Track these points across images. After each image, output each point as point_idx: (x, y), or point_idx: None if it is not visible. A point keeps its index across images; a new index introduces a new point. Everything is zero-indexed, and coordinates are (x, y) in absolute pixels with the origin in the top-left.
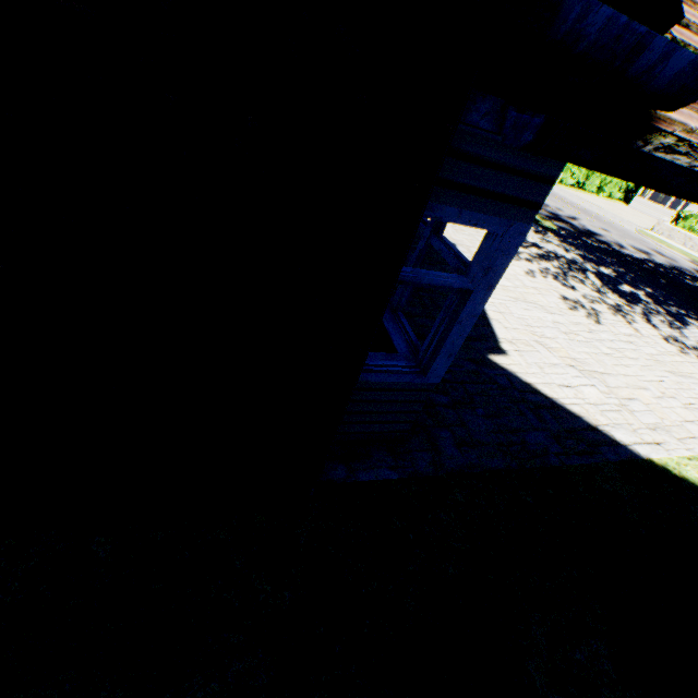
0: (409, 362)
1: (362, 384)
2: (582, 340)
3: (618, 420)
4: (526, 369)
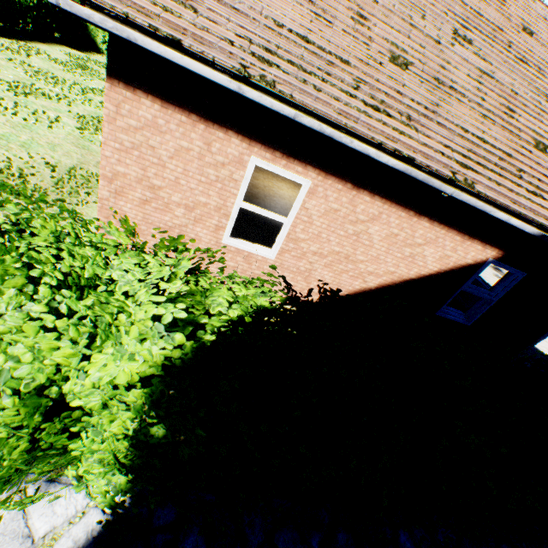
0: None
1: None
2: None
3: None
4: (540, 347)
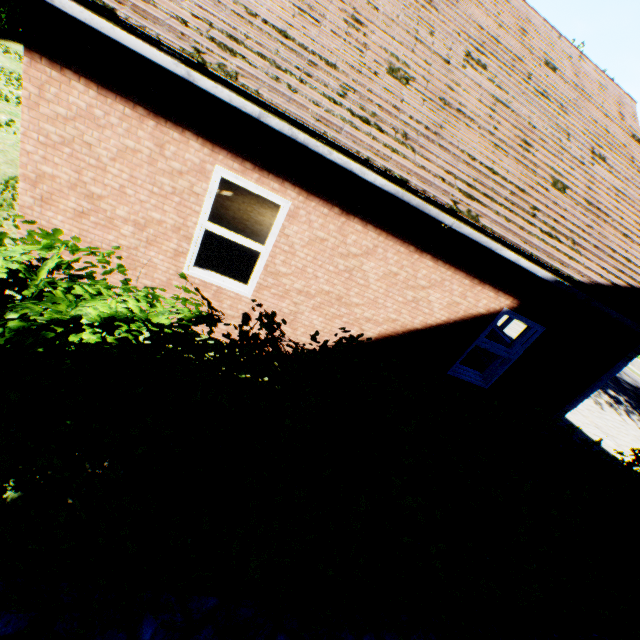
0: None
1: None
2: (597, 416)
3: (626, 459)
4: (575, 421)
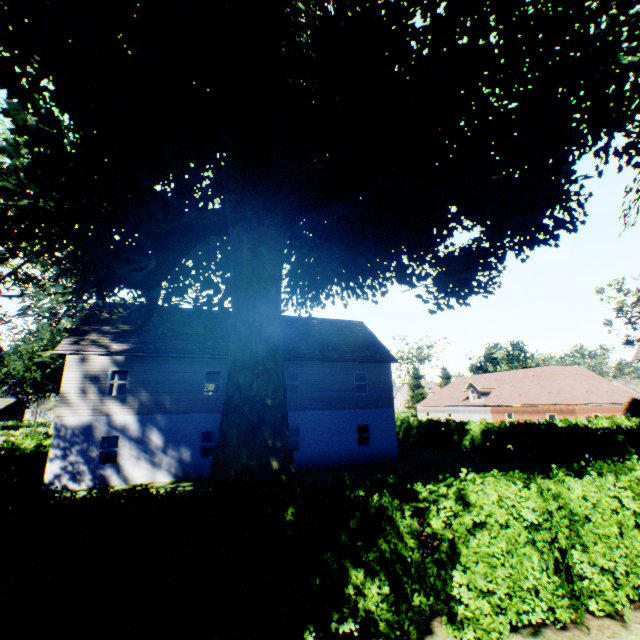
0: None
1: None
2: None
3: None
4: None
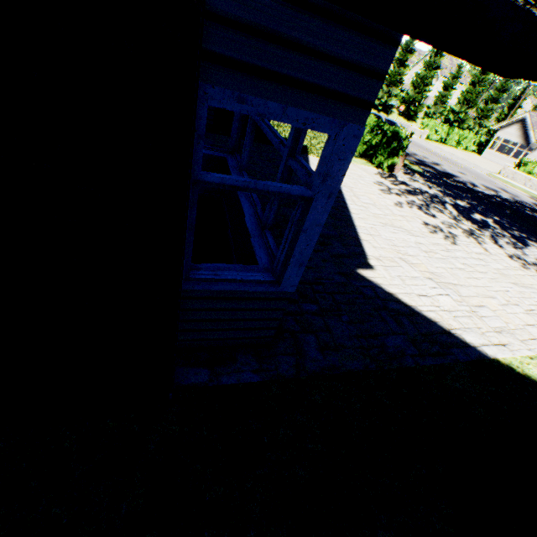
0: (267, 272)
1: (217, 293)
2: (440, 257)
3: (469, 324)
4: (389, 281)
